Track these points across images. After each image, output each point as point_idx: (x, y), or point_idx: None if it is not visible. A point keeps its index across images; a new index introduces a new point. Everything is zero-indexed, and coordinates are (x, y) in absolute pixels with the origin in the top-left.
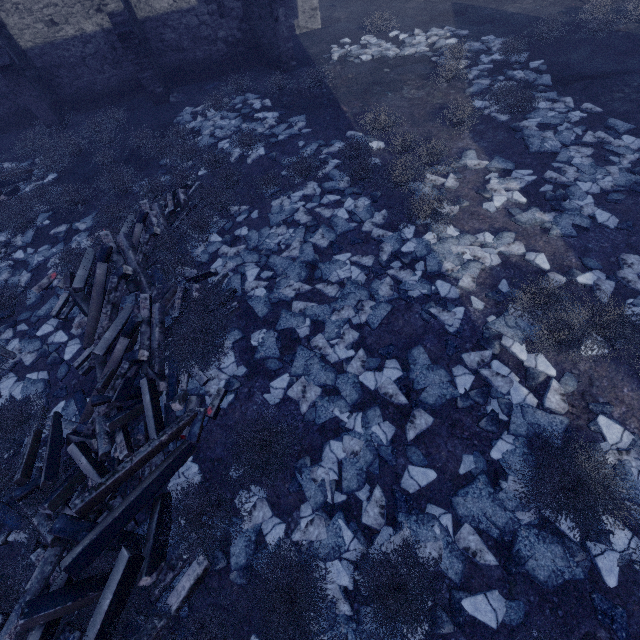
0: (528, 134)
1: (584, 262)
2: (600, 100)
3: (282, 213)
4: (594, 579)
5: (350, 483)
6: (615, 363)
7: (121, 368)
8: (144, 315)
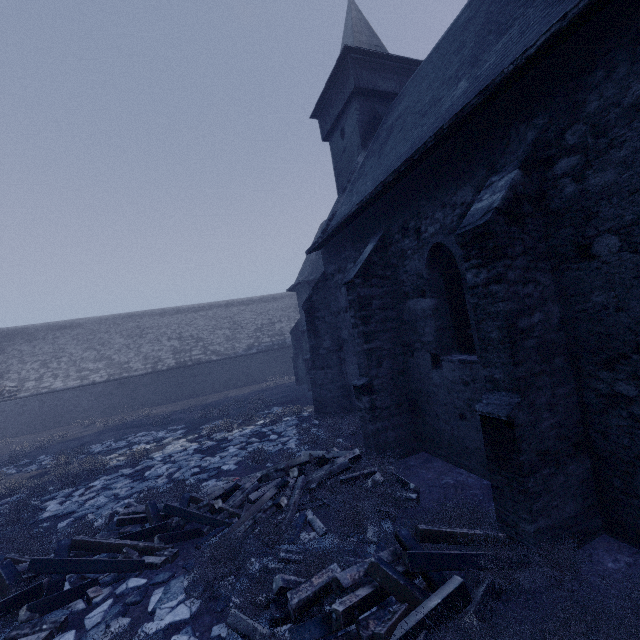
0: (108, 448)
1: (199, 432)
2: (104, 441)
3: (69, 506)
4: (297, 420)
5: (275, 443)
6: (240, 425)
7: (196, 495)
8: (142, 515)
